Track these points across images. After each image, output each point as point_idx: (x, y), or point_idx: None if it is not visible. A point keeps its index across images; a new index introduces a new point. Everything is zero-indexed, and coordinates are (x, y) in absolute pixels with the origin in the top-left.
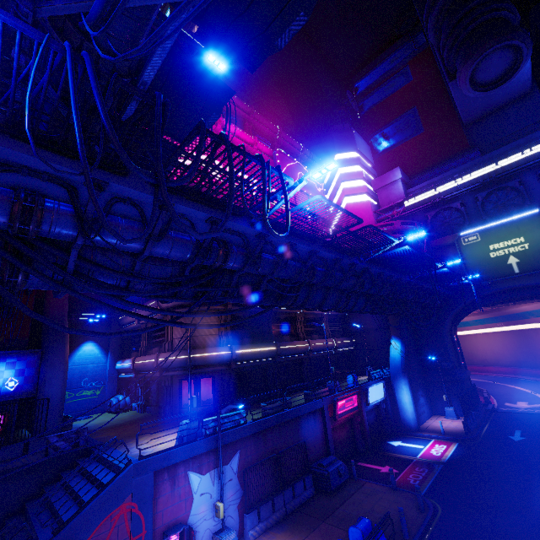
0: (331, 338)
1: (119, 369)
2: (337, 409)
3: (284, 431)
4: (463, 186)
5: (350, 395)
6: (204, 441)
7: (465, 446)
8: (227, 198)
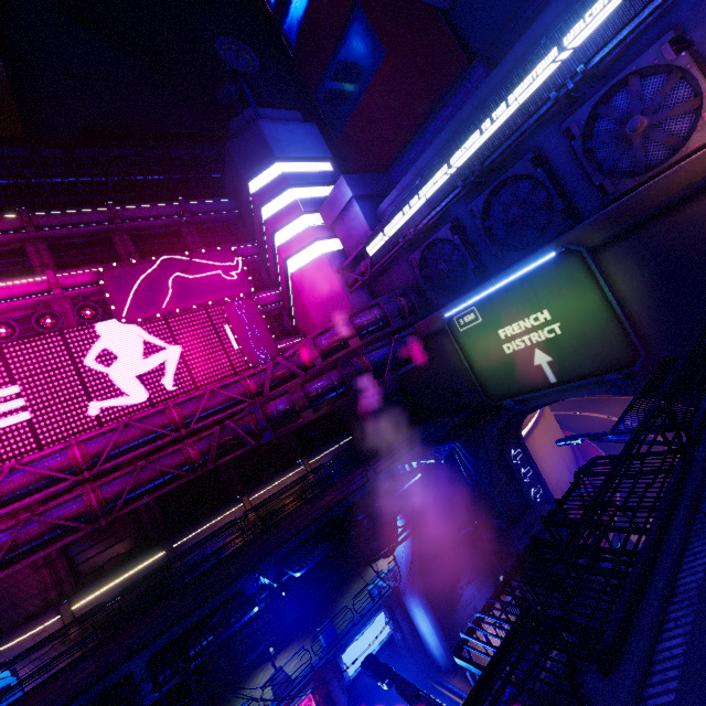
0: None
1: None
2: None
3: None
4: (435, 200)
5: None
6: None
7: None
8: None
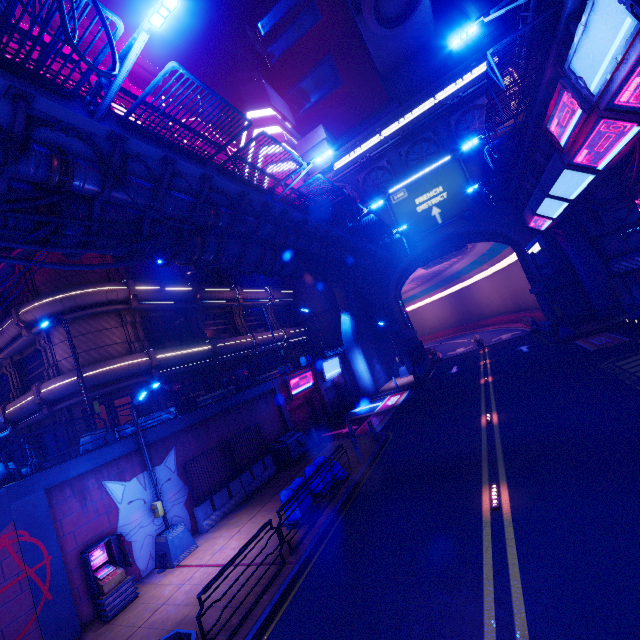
0: (279, 330)
1: None
2: (290, 388)
3: (231, 419)
4: (386, 140)
5: (303, 372)
6: (119, 444)
7: (415, 390)
8: (28, 53)
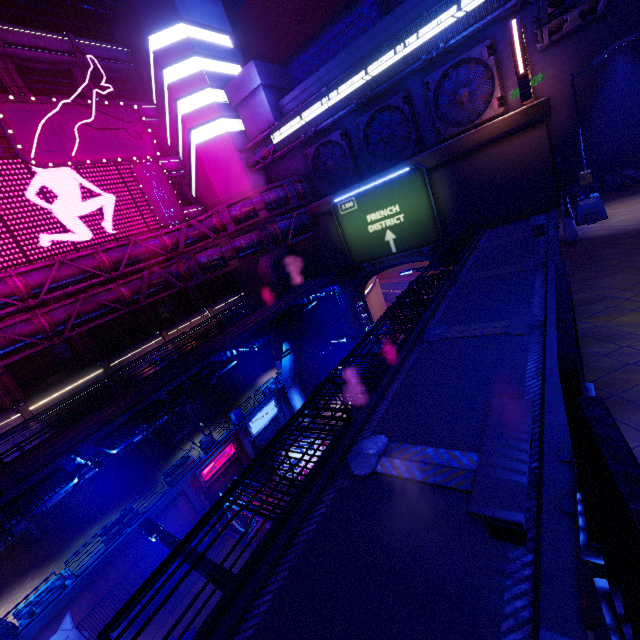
0: None
1: None
2: (202, 479)
3: (131, 548)
4: (335, 110)
5: (221, 451)
6: None
7: None
8: None
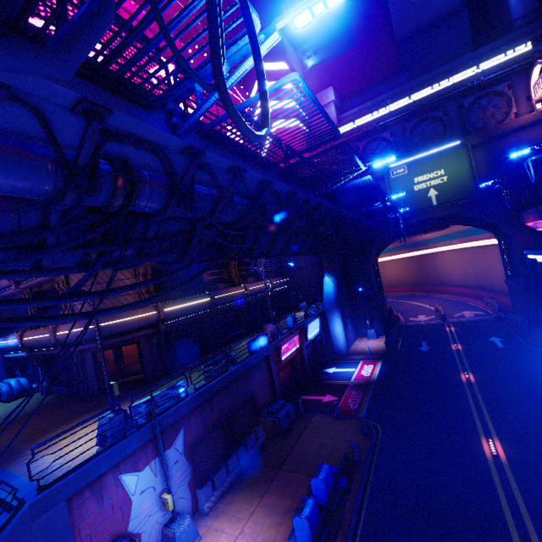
0: (266, 280)
1: (2, 348)
2: (281, 354)
3: (231, 390)
4: (395, 113)
5: (292, 337)
6: (136, 435)
7: (388, 363)
8: (113, 54)
